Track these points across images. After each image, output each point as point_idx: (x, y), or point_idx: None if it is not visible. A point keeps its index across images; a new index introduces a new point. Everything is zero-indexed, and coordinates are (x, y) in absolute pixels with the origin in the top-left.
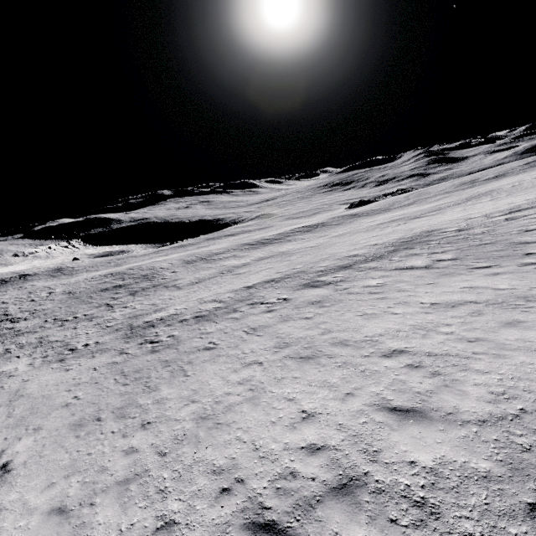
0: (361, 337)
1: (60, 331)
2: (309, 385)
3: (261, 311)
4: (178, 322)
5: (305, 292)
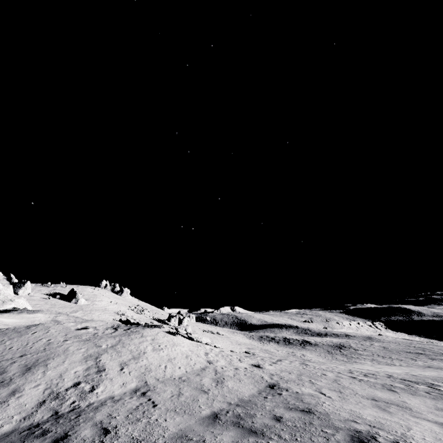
0: None
1: (383, 359)
2: None
3: None
4: None
5: None
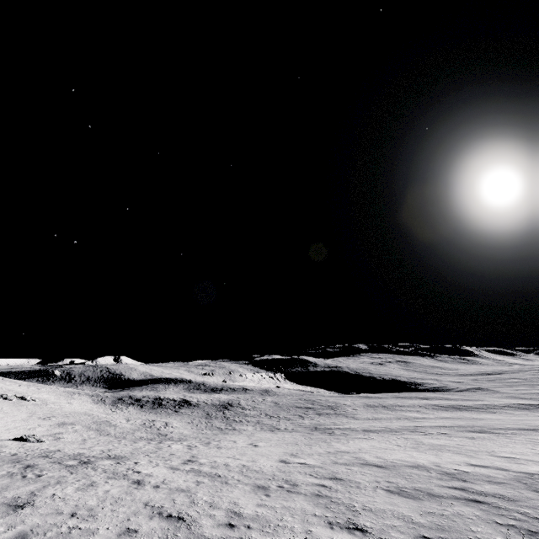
0: (485, 449)
1: (269, 420)
2: (424, 453)
3: (418, 434)
4: (350, 430)
5: (466, 433)
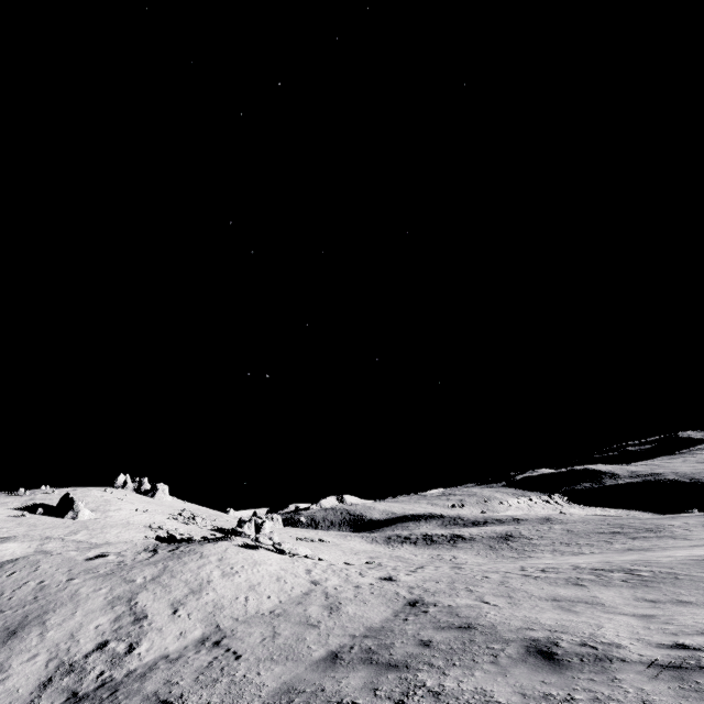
0: None
1: (567, 548)
2: None
3: None
4: (673, 547)
5: None
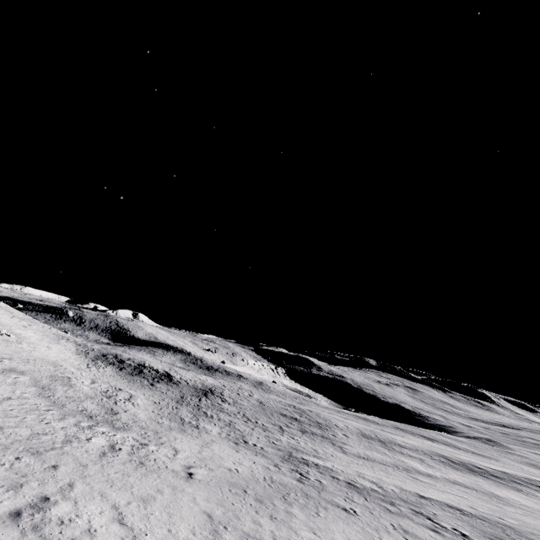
0: None
1: (243, 424)
2: None
3: (424, 523)
4: (330, 475)
5: None
